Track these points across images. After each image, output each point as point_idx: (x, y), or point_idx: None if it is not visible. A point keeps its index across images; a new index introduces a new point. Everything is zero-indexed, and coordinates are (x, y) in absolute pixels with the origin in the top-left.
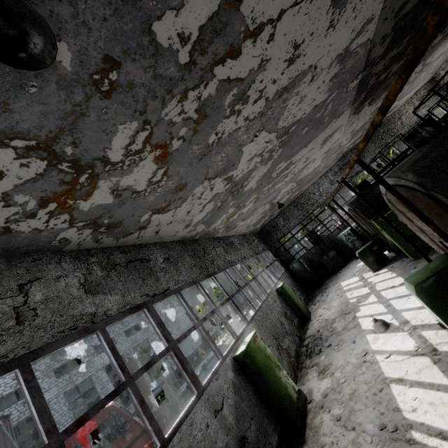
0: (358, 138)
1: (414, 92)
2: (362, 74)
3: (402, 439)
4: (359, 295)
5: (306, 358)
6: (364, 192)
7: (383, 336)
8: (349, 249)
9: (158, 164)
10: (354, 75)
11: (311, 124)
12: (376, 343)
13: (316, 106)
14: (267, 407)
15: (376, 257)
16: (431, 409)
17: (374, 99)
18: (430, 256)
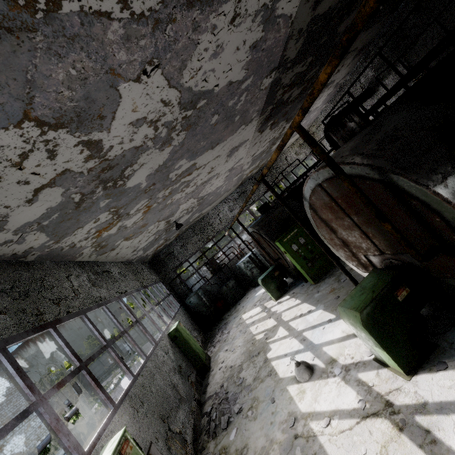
0: (255, 168)
1: (295, 139)
2: (275, 74)
3: None
4: (266, 329)
5: (209, 439)
6: (266, 214)
7: (311, 386)
8: (248, 278)
9: None
10: (270, 68)
11: (222, 113)
12: (305, 399)
13: (231, 82)
14: None
15: (277, 283)
16: None
17: (275, 122)
18: (329, 278)
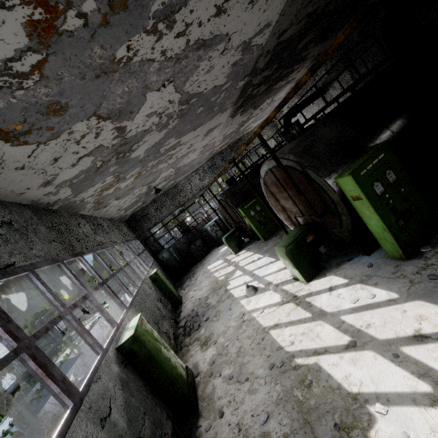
0: (225, 145)
1: (261, 122)
2: (248, 78)
3: (290, 369)
4: (226, 273)
5: (185, 337)
6: (232, 186)
7: (255, 297)
8: (213, 239)
9: (31, 40)
10: (244, 75)
11: (206, 106)
12: (250, 304)
13: (215, 86)
14: (157, 395)
15: (237, 241)
16: (304, 337)
17: (244, 110)
18: (275, 237)
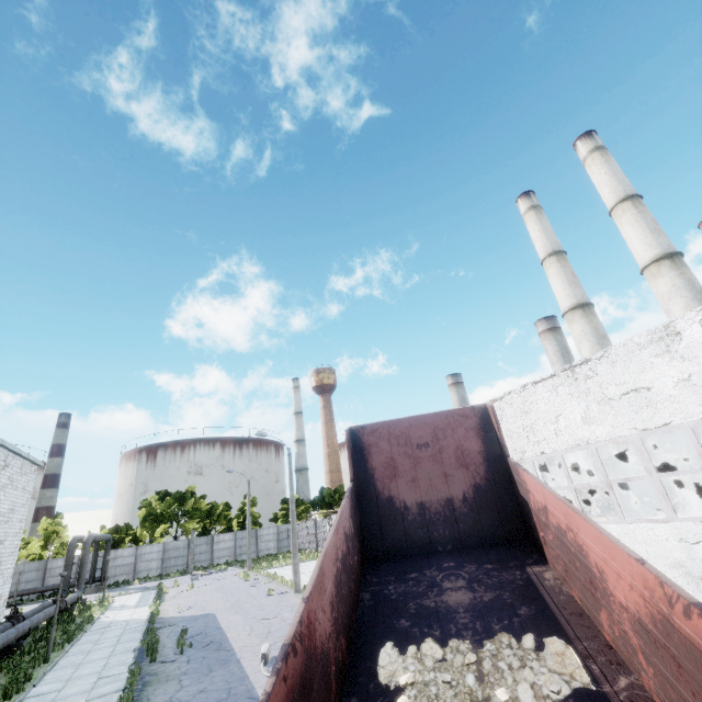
0: None
1: None
2: None
3: None
4: None
5: None
6: None
7: None
8: None
9: None
10: None
11: None
12: None
13: None
14: None
15: None
16: None
17: None
18: None
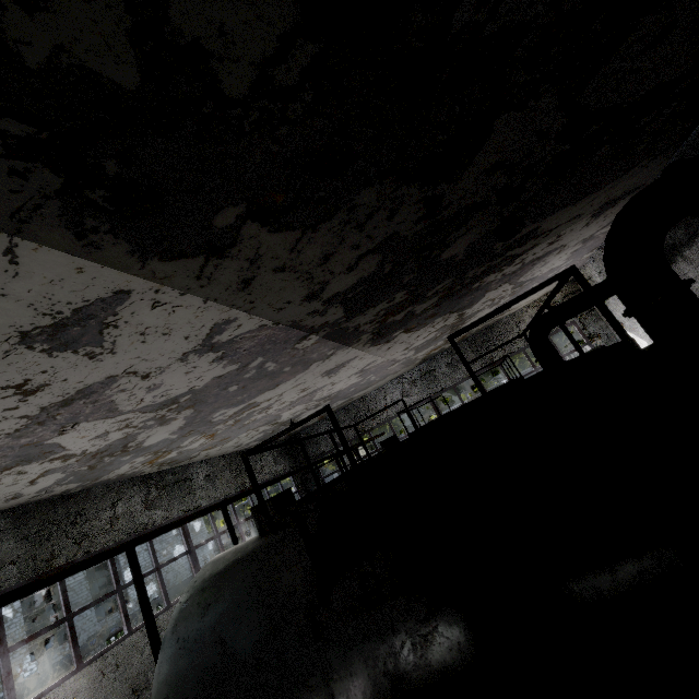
0: (443, 345)
1: (544, 293)
2: (320, 333)
3: None
4: None
5: None
6: None
7: None
8: None
9: None
10: (293, 340)
11: (244, 381)
12: None
13: (219, 376)
14: None
15: None
16: None
17: (413, 327)
18: None
